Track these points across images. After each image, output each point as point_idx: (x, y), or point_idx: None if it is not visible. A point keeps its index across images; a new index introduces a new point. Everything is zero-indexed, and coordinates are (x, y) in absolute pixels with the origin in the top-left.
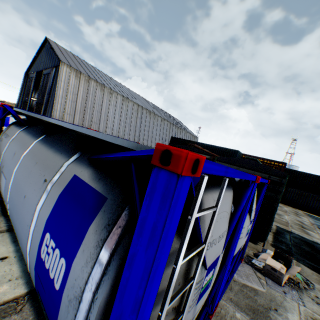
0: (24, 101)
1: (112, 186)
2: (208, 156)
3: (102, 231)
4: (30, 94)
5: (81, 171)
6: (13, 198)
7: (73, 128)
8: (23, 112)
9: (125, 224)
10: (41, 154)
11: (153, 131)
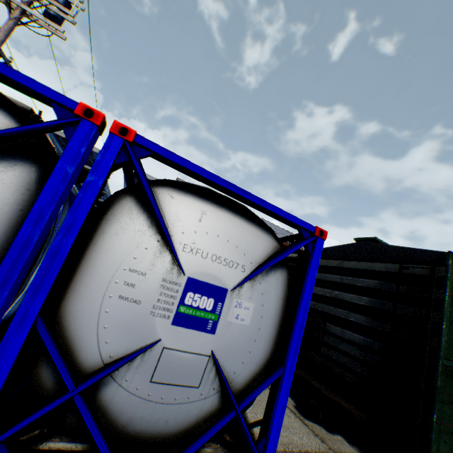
0: None
1: None
2: (296, 254)
3: None
4: None
5: None
6: None
7: None
8: None
9: None
10: None
11: None
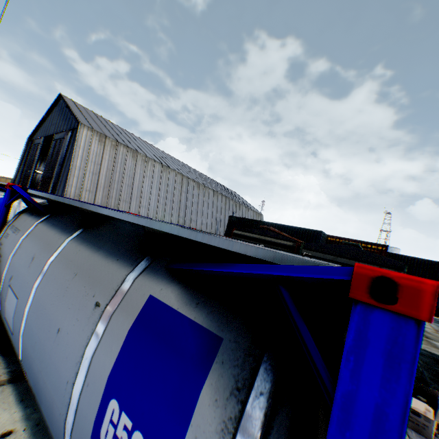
0: (24, 175)
1: (225, 316)
2: (290, 243)
3: (228, 400)
4: (34, 166)
5: (161, 290)
6: (32, 331)
7: (145, 224)
8: (47, 196)
9: (270, 388)
10: (81, 260)
11: (203, 209)
